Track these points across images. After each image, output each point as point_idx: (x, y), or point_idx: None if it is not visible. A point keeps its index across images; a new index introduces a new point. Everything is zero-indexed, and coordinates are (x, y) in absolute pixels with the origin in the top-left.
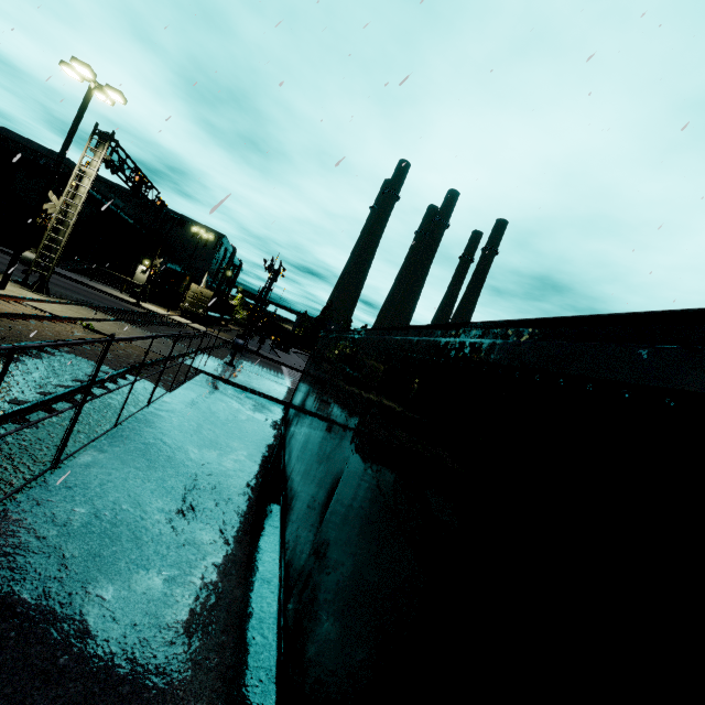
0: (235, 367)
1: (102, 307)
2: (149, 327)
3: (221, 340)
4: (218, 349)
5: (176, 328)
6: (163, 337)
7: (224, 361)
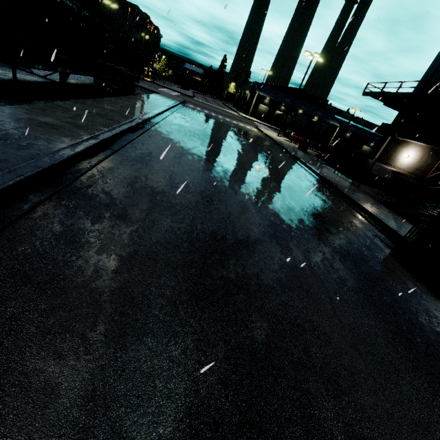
0: None
1: None
2: None
3: None
4: None
5: None
6: None
7: None
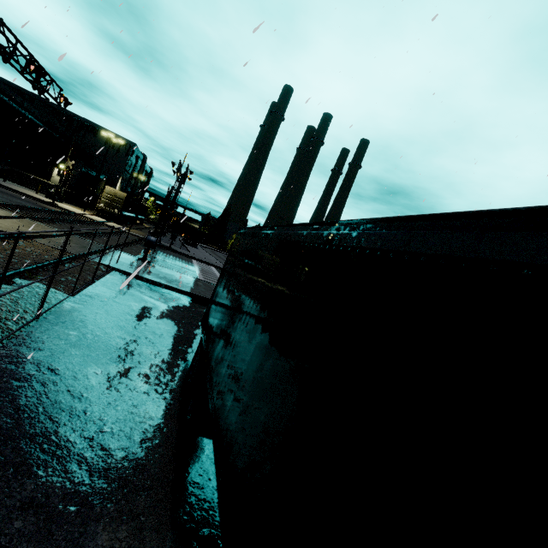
0: (148, 262)
1: (9, 205)
2: (61, 225)
3: (136, 237)
4: (133, 246)
5: (91, 226)
6: (74, 235)
7: (137, 257)
